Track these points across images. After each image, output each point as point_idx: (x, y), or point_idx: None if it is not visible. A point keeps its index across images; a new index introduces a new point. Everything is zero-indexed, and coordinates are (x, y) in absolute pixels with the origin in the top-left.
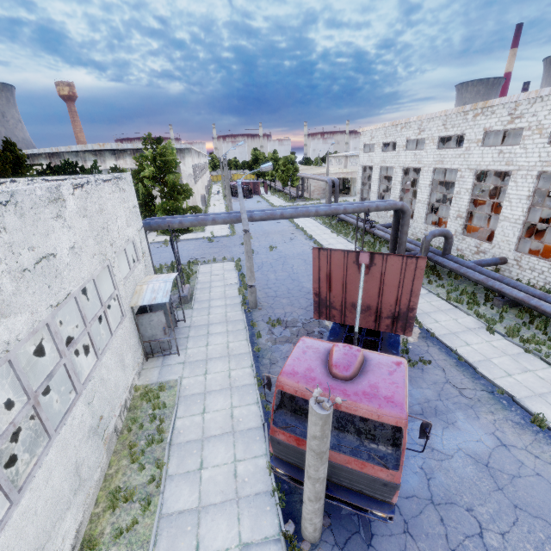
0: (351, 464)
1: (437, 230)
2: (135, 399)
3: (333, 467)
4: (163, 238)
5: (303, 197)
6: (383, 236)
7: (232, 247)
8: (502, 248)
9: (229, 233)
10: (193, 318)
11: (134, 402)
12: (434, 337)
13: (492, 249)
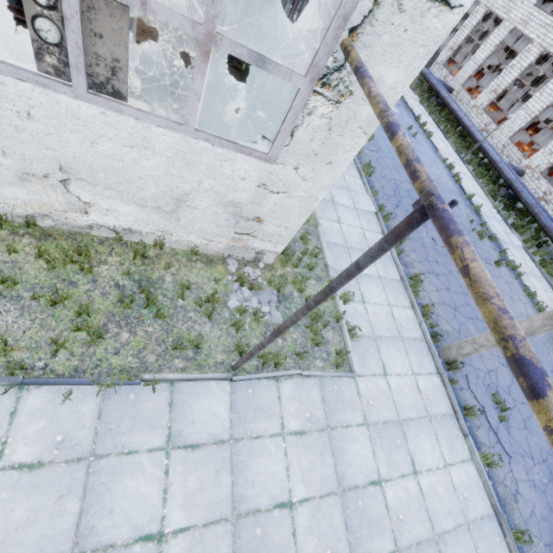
0: None
1: None
2: None
3: None
4: None
5: None
6: None
7: None
8: (457, 82)
9: None
10: None
11: None
12: None
13: (451, 81)
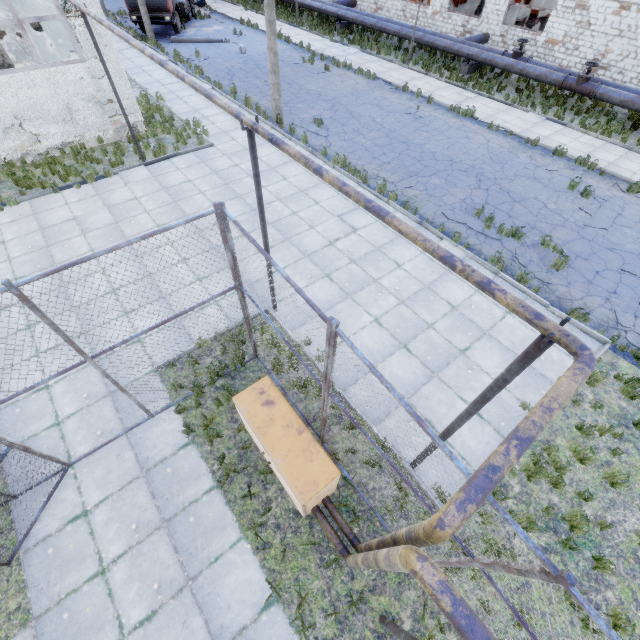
0: None
1: None
2: None
3: None
4: None
5: None
6: None
7: None
8: None
9: None
10: None
11: None
12: (217, 13)
13: None
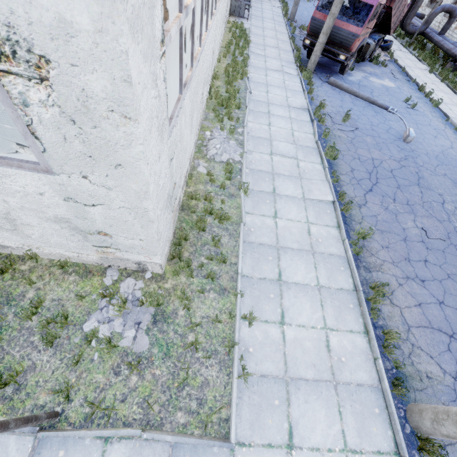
0: (344, 26)
1: (449, 4)
2: (228, 26)
3: (335, 29)
4: None
5: None
6: None
7: None
8: None
9: None
10: (252, 12)
11: (228, 27)
12: (396, 63)
13: None
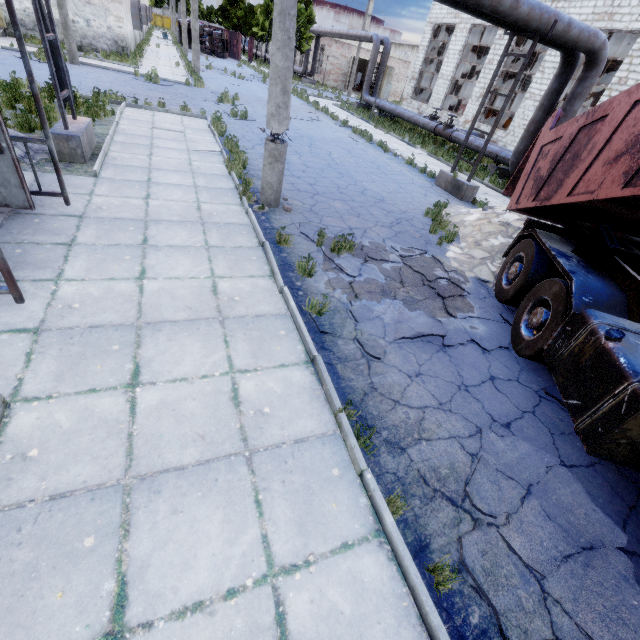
0: None
1: None
2: None
3: None
4: (37, 50)
5: (313, 77)
6: (471, 142)
7: (198, 100)
8: None
9: (190, 82)
10: (95, 199)
11: None
12: None
13: None
